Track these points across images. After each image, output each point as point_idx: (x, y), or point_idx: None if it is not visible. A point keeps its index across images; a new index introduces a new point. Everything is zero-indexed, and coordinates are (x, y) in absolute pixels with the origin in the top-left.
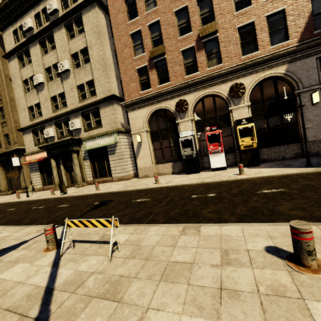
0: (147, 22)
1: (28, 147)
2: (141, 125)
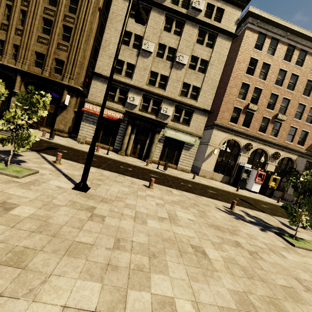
0: (256, 84)
1: (94, 95)
2: (218, 142)
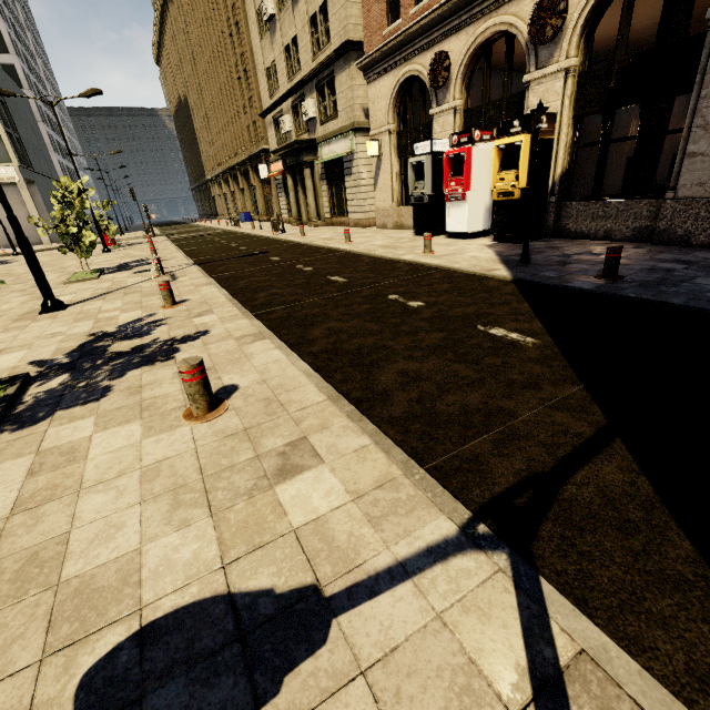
0: None
1: (272, 148)
2: (383, 116)
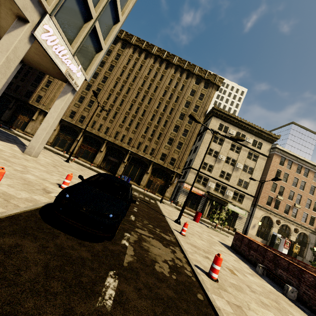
0: (281, 184)
1: (189, 179)
2: (259, 216)
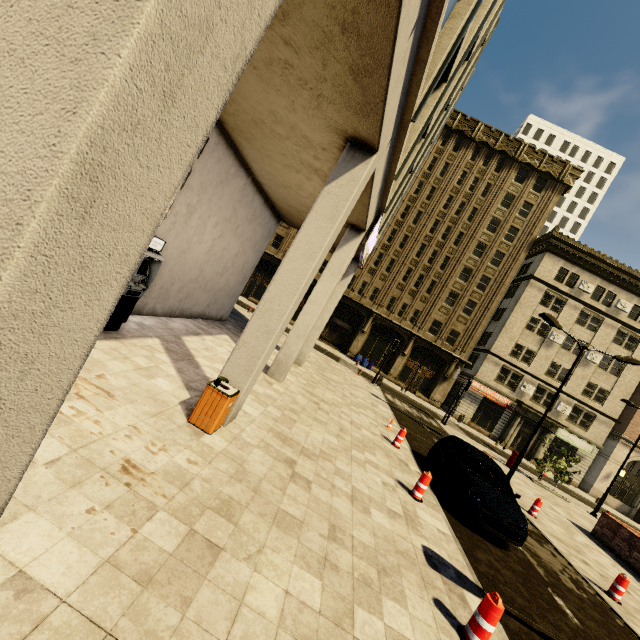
0: None
1: (484, 373)
2: (622, 460)
